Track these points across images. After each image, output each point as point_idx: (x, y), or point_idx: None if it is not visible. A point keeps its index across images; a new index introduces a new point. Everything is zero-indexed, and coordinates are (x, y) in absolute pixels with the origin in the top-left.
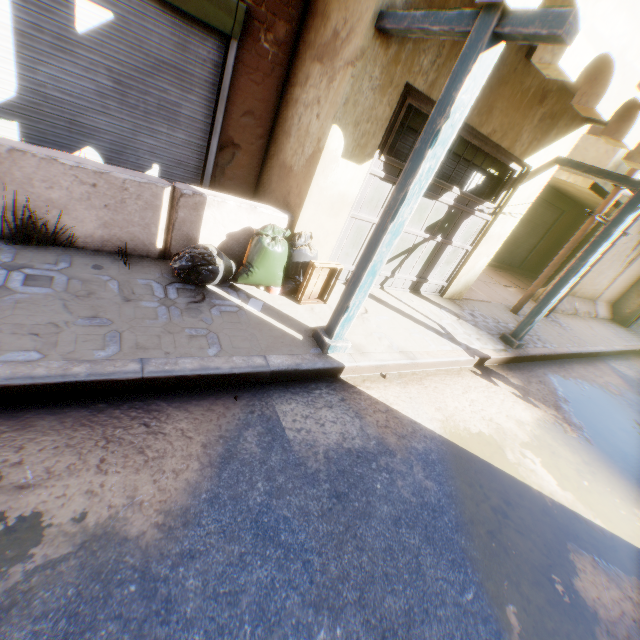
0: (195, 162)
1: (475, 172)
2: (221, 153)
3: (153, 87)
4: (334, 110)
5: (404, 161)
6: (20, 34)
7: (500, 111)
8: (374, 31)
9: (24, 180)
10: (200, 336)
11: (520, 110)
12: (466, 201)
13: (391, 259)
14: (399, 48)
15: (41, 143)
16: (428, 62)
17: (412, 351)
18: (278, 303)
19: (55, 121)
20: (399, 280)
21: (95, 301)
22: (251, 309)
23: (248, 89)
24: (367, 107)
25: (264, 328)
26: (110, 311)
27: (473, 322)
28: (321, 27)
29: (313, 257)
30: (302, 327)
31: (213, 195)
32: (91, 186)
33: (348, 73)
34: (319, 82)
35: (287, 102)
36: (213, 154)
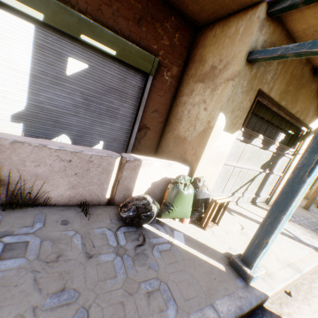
0: (124, 138)
1: (280, 133)
2: (139, 132)
3: (105, 100)
4: (220, 104)
5: (252, 130)
6: (33, 76)
7: (300, 100)
8: (245, 61)
9: (18, 162)
10: (155, 290)
11: (308, 100)
12: (280, 149)
13: (242, 186)
14: (256, 70)
15: (35, 134)
16: (269, 77)
17: (292, 261)
18: (191, 232)
19: (45, 121)
20: (245, 198)
21: (62, 265)
22: (178, 243)
23: (156, 98)
24: (238, 102)
25: (195, 263)
26: (76, 276)
27: (296, 222)
28: (200, 66)
29: (210, 194)
30: (217, 254)
31: (145, 159)
32: (67, 161)
33: (229, 84)
34: (203, 91)
35: (177, 104)
36: (135, 133)
